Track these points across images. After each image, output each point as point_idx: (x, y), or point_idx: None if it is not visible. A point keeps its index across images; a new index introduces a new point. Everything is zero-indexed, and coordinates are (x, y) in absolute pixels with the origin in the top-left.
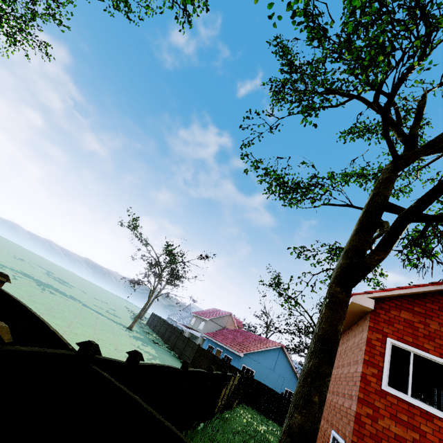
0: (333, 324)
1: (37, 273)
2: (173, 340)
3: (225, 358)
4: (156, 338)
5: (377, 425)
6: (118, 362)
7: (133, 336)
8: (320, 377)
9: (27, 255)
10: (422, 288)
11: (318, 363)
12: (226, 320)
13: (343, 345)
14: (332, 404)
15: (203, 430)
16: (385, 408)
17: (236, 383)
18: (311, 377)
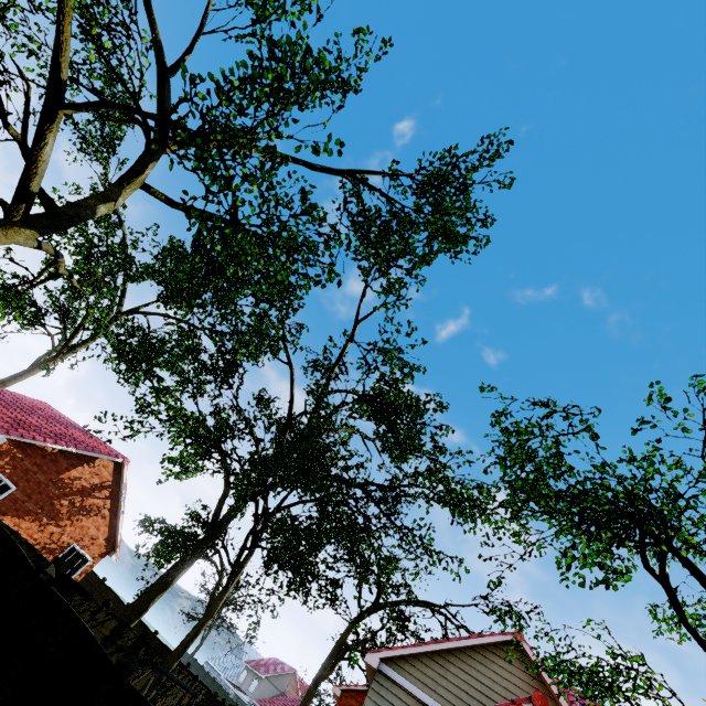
0: (305, 702)
1: None
2: None
3: None
4: None
5: None
6: None
7: None
8: None
9: None
10: (363, 687)
11: None
12: (288, 680)
13: None
14: None
15: None
16: None
17: None
18: None
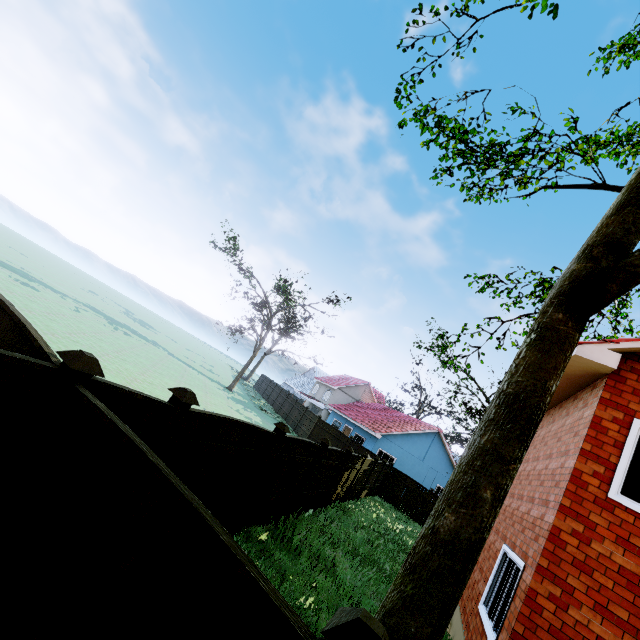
0: (540, 376)
1: (112, 310)
2: (286, 409)
3: (355, 438)
4: (264, 405)
5: (589, 549)
6: (147, 398)
7: (232, 397)
8: (499, 461)
9: (101, 289)
10: None
11: (499, 438)
12: (362, 391)
13: (541, 430)
14: (508, 510)
15: (311, 518)
16: (609, 527)
17: (365, 469)
18: (482, 460)
